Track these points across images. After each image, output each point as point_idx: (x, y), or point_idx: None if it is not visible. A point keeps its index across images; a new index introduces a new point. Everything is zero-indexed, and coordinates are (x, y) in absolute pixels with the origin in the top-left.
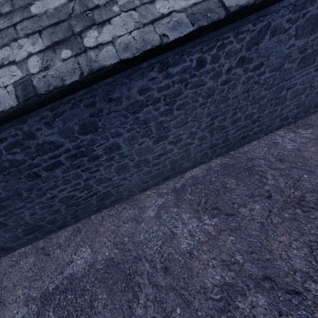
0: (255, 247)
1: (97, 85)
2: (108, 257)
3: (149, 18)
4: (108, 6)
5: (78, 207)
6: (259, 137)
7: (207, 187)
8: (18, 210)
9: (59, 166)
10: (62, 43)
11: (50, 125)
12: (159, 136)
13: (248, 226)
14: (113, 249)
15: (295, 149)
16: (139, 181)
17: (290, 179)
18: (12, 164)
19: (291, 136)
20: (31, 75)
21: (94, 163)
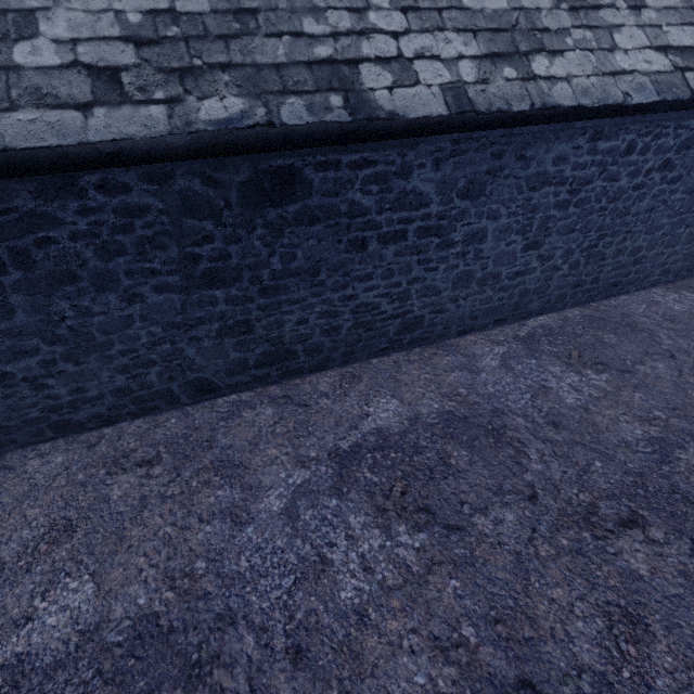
0: (676, 404)
1: (519, 130)
2: (441, 410)
3: (609, 69)
4: (560, 35)
5: (366, 333)
6: (629, 291)
7: (573, 339)
8: (290, 305)
9: (399, 240)
10: (504, 58)
11: (438, 165)
12: (534, 241)
13: (657, 384)
14: (444, 401)
15: (686, 311)
16: (468, 313)
17: (693, 341)
18: (350, 211)
19: (675, 297)
20: (464, 83)
21: (440, 253)
